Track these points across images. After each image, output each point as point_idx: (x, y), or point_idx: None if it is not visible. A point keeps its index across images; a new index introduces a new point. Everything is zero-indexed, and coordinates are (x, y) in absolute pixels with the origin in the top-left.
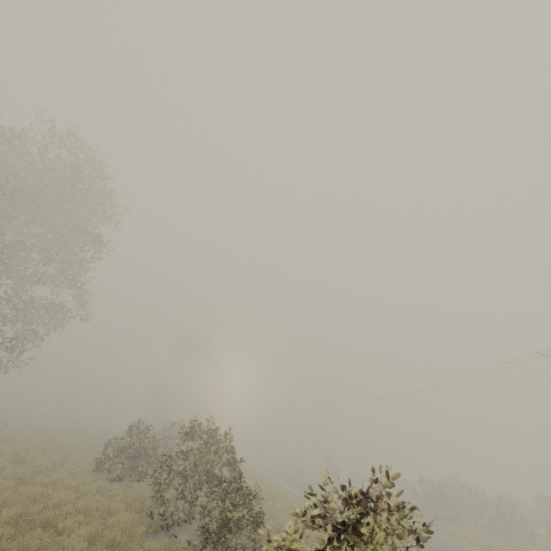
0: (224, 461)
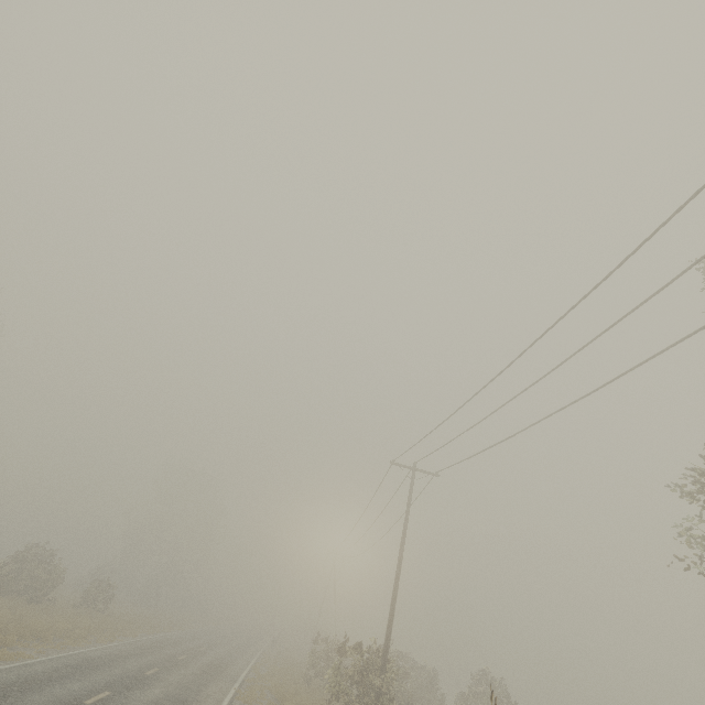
0: (91, 597)
